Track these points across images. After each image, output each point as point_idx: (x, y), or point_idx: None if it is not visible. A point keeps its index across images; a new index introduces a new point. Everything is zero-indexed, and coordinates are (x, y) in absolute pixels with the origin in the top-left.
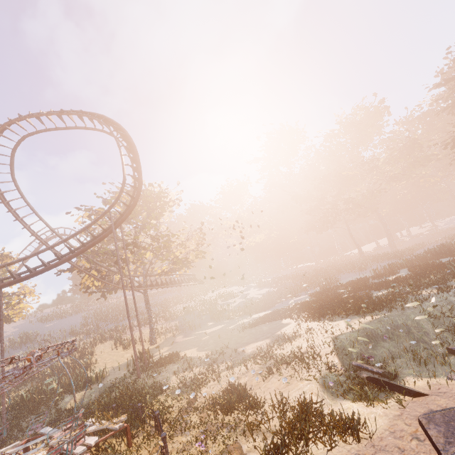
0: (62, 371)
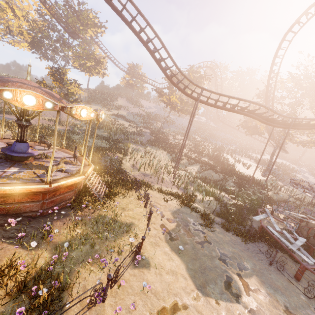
0: (220, 161)
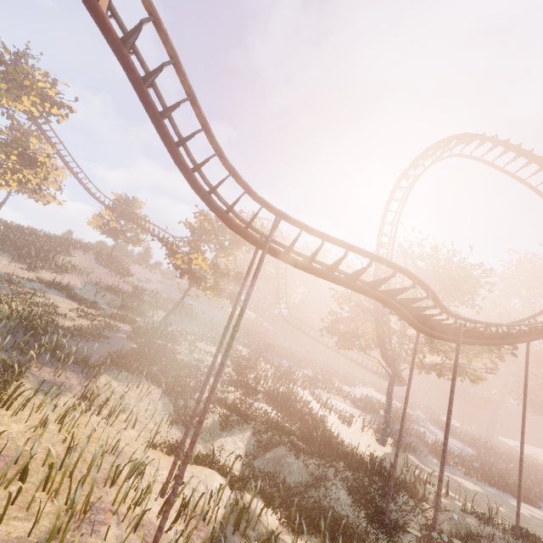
0: (294, 409)
